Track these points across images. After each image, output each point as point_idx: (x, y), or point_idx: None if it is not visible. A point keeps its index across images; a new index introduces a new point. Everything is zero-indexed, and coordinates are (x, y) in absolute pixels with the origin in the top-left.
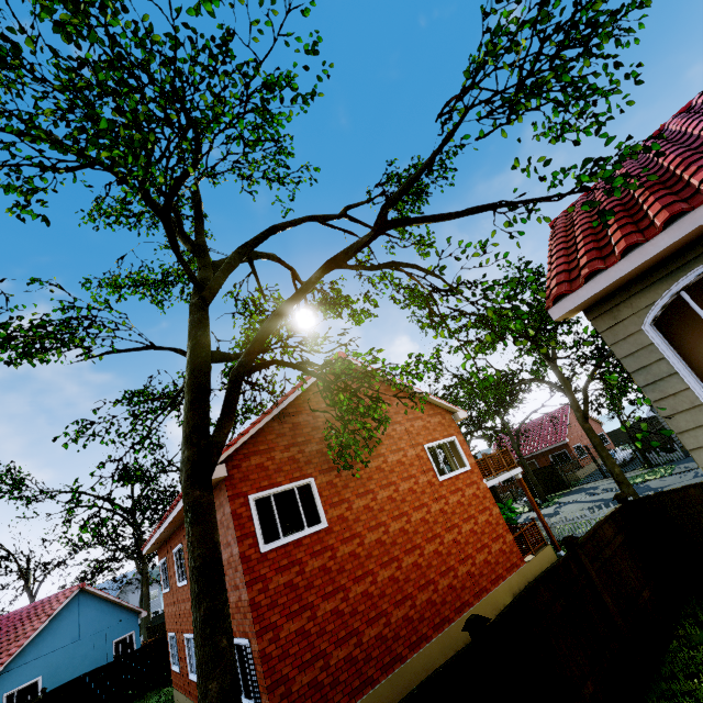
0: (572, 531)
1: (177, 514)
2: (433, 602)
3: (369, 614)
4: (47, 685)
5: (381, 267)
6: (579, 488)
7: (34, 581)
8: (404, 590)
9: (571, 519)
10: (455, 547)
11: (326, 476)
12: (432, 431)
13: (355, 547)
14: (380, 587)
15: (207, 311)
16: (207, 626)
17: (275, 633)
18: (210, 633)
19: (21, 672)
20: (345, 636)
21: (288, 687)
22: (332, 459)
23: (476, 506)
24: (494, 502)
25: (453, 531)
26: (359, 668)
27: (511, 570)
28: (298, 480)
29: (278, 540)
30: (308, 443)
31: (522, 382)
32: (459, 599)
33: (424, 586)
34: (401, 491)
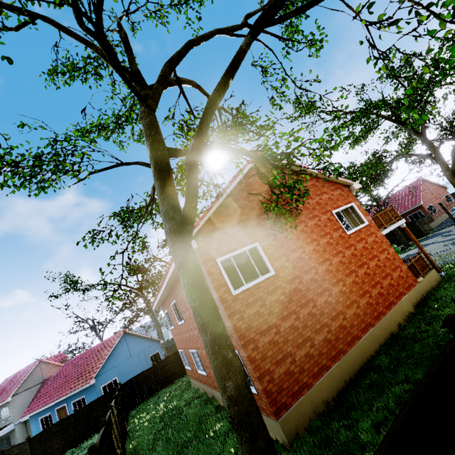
0: (442, 260)
1: (168, 281)
2: (358, 315)
3: (315, 327)
4: (121, 380)
5: (316, 2)
6: (434, 234)
7: (99, 331)
8: (336, 309)
9: (445, 250)
10: (366, 278)
11: (266, 240)
12: (335, 201)
13: (297, 285)
14: (319, 308)
15: (154, 116)
16: (214, 345)
17: (254, 344)
18: (218, 349)
19: (106, 376)
20: (302, 342)
21: (271, 376)
22: (269, 227)
23: (377, 249)
24: (389, 245)
25: (363, 267)
26: (316, 360)
27: (409, 288)
28: (247, 245)
29: (243, 286)
30: (248, 219)
31: (392, 161)
32: (376, 311)
33: (350, 305)
34: (321, 245)
